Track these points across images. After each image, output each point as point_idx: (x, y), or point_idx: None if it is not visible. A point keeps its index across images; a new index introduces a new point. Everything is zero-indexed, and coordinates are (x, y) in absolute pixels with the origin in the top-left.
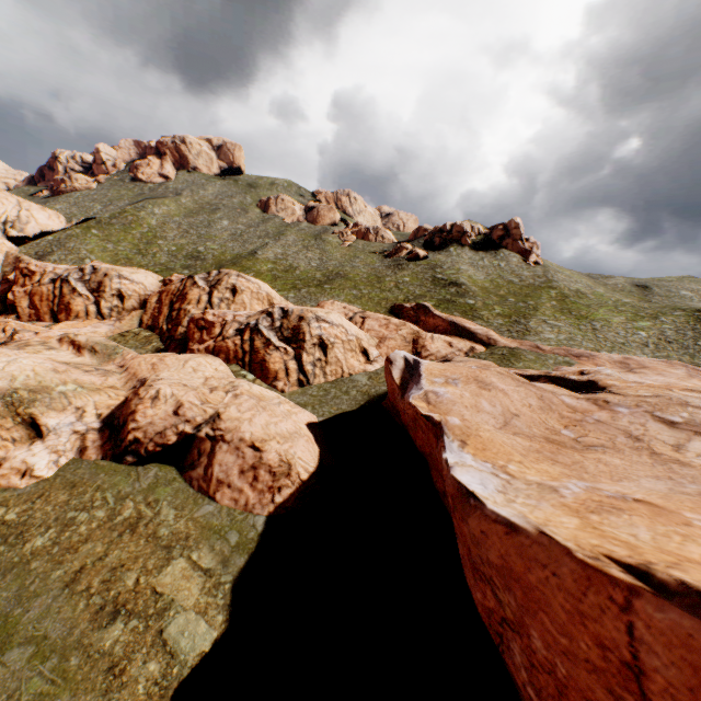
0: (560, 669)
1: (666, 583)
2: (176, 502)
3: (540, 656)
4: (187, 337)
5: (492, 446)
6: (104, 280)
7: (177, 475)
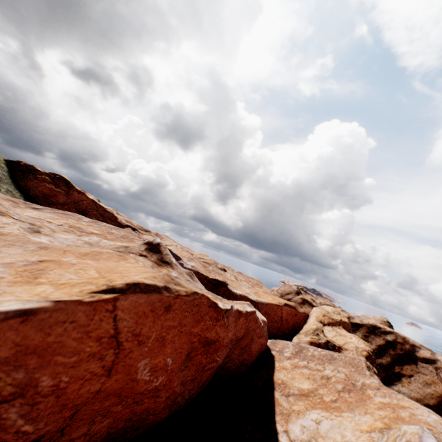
0: (65, 381)
1: (123, 288)
2: None
3: (47, 389)
4: None
5: None
6: None
7: None
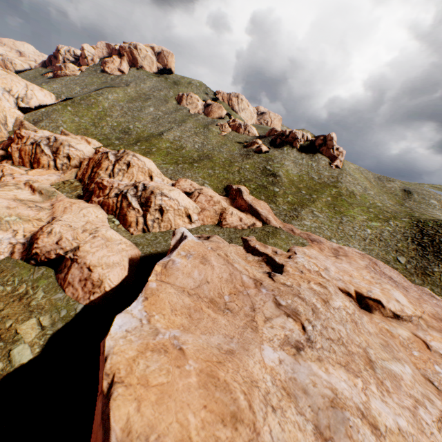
0: None
1: (110, 392)
2: (47, 289)
3: None
4: (93, 192)
5: (159, 303)
6: (60, 147)
7: (53, 275)
